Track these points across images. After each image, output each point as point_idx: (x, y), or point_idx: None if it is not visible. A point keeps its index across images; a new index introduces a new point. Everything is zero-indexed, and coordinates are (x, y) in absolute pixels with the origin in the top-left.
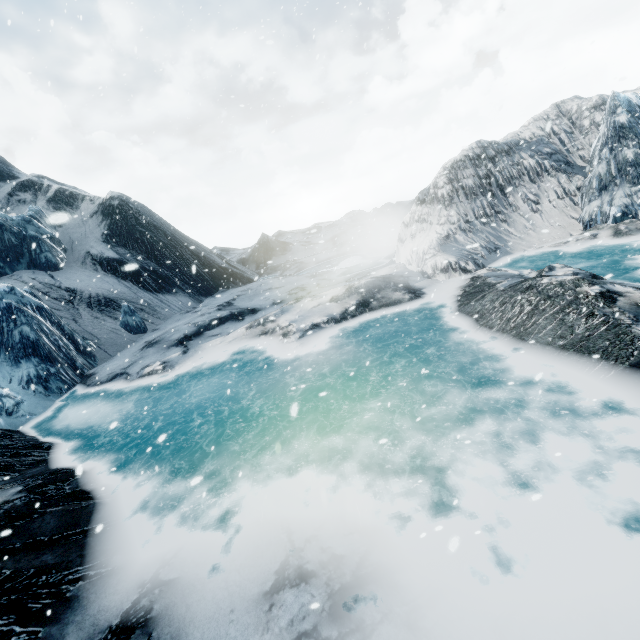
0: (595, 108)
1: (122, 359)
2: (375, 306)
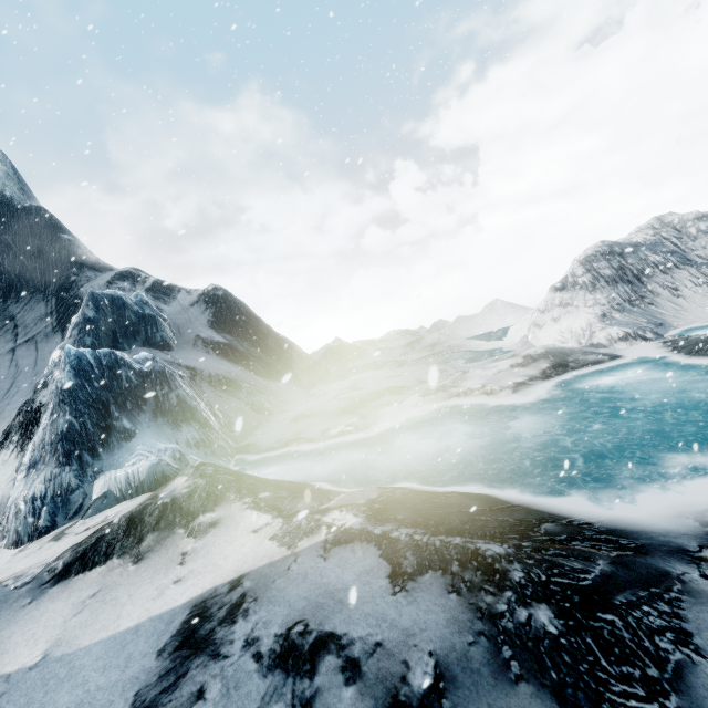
0: (697, 219)
1: (277, 431)
2: (575, 366)
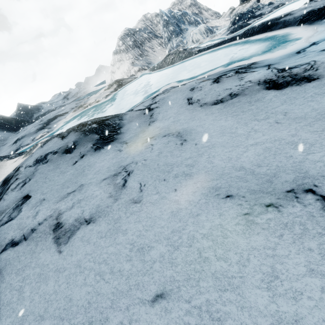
0: (156, 16)
1: (6, 150)
2: (125, 84)
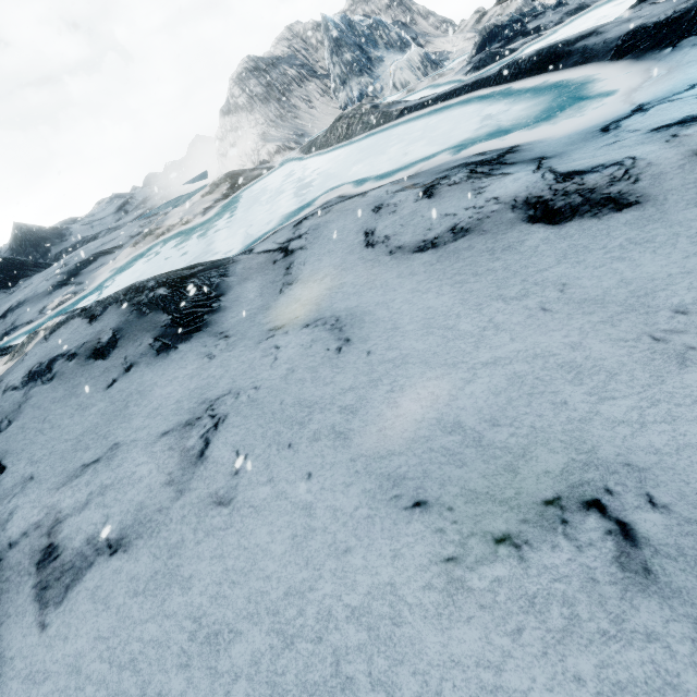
0: (315, 29)
1: None
2: (246, 182)
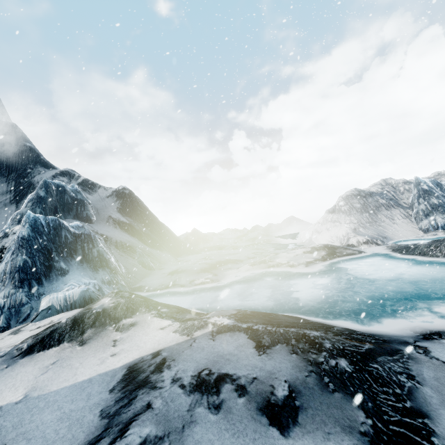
0: (404, 183)
1: (159, 279)
2: (340, 255)
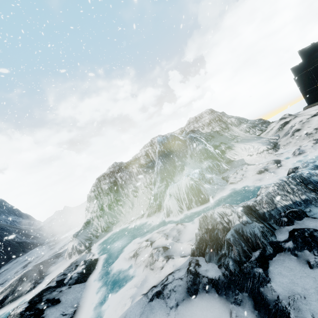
0: None
1: None
2: (6, 302)
